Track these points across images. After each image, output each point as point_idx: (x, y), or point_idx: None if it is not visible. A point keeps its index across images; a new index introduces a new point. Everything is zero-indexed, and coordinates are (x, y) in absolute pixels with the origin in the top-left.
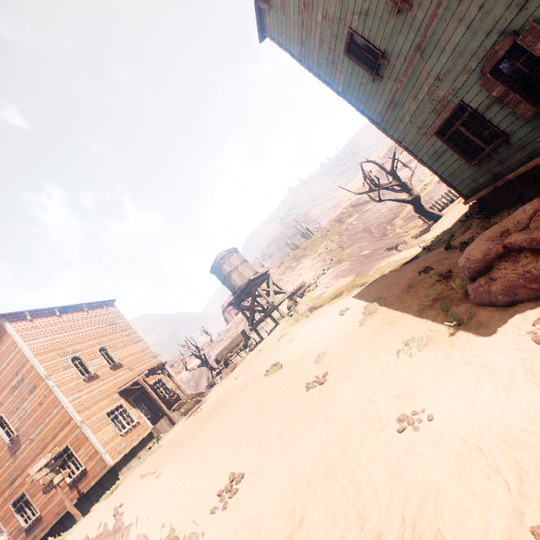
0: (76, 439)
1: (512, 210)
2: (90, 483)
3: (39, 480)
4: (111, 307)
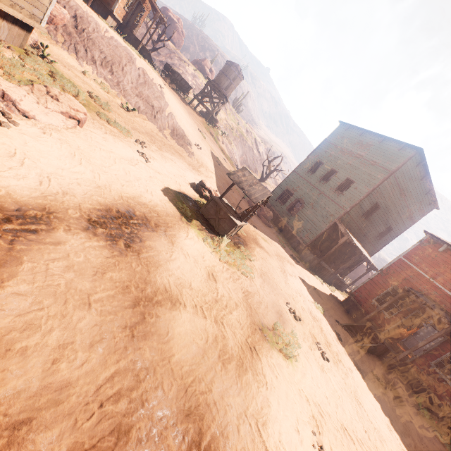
0: None
1: None
2: None
3: None
4: None
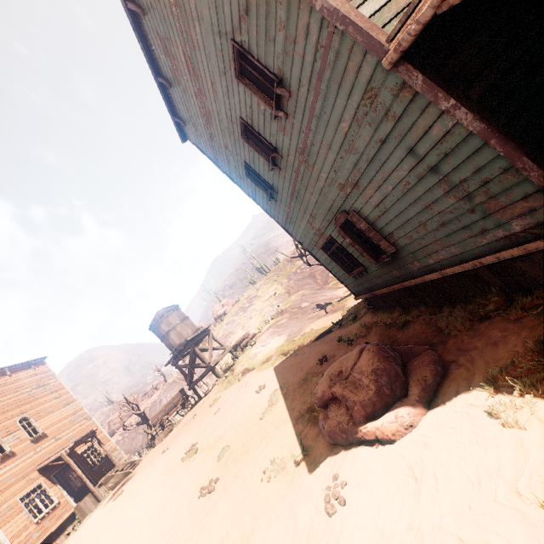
0: None
1: (383, 315)
2: None
3: None
4: (41, 366)
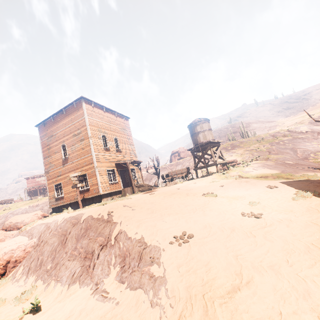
0: (91, 173)
1: None
2: (89, 195)
3: (69, 181)
4: (126, 121)
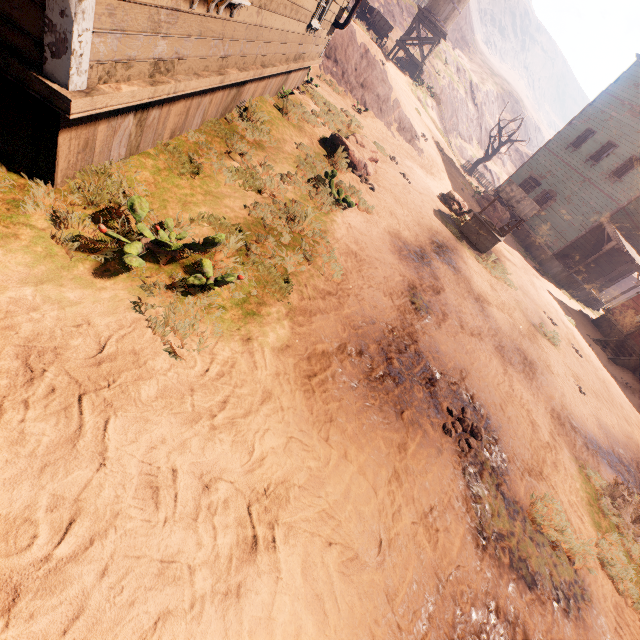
0: None
1: None
2: None
3: None
4: None
